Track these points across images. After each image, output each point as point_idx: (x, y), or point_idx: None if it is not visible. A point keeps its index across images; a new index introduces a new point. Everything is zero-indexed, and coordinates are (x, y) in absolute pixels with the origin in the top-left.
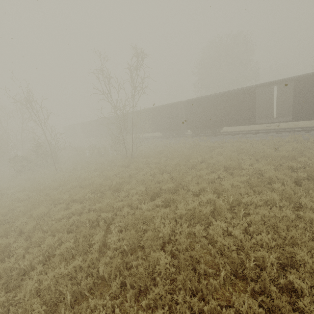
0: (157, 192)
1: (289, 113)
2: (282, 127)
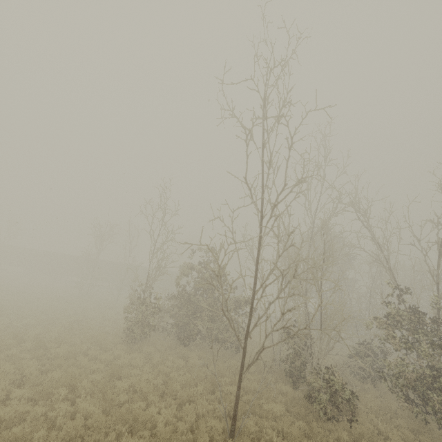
0: None
1: None
2: None
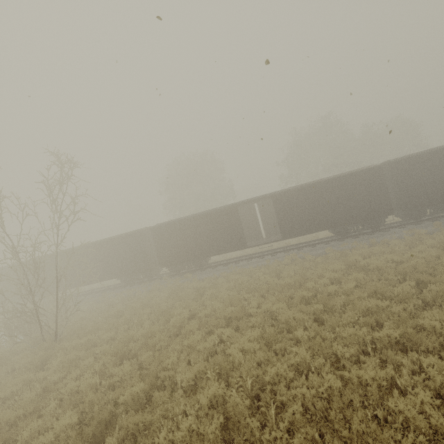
0: (109, 417)
1: (276, 230)
2: (274, 247)
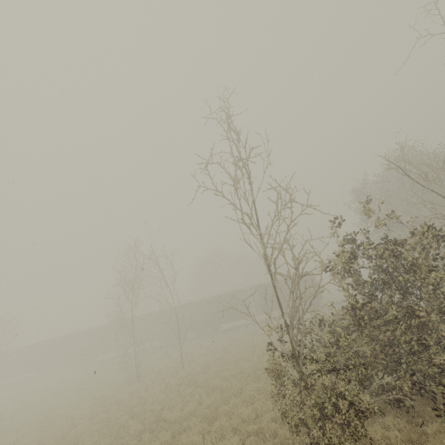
0: None
1: None
2: None
